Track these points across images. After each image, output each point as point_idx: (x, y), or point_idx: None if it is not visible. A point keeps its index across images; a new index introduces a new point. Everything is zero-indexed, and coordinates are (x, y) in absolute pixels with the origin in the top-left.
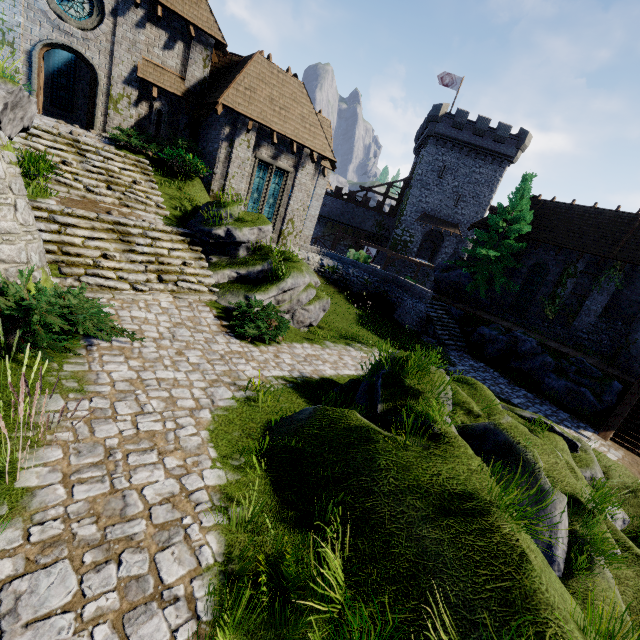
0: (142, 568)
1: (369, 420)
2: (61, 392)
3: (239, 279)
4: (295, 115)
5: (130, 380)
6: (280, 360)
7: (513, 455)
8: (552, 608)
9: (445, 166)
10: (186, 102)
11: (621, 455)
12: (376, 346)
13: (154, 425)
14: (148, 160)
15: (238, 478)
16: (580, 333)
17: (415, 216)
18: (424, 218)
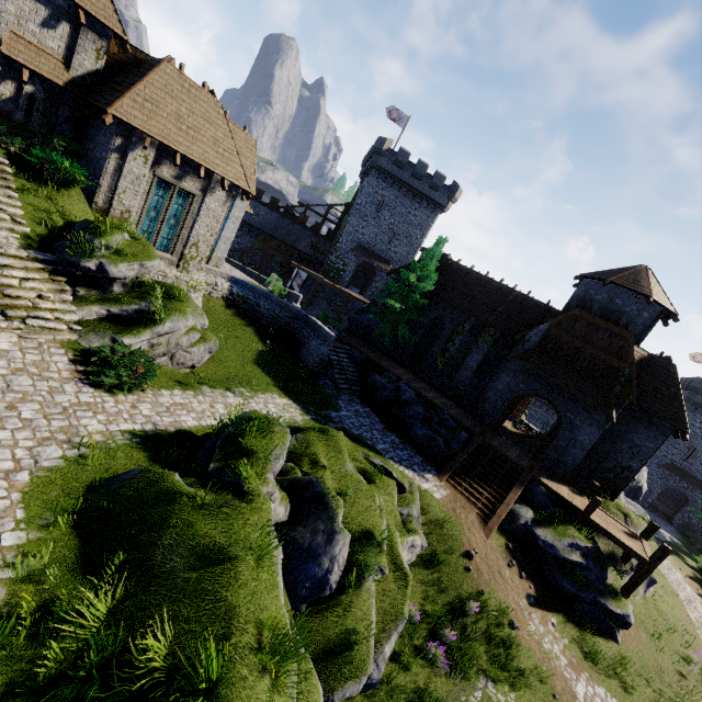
0: None
1: (199, 477)
2: None
3: (110, 317)
4: (207, 137)
5: None
6: (137, 411)
7: (323, 503)
8: (240, 616)
9: (384, 201)
10: (70, 93)
11: (446, 494)
12: (262, 390)
13: None
14: (9, 156)
15: (41, 536)
16: (459, 385)
17: (351, 245)
18: (359, 249)
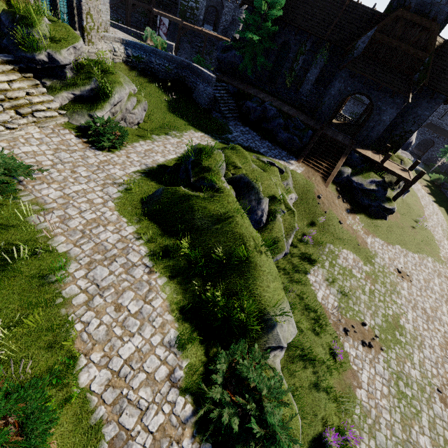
0: (125, 261)
1: (188, 187)
2: (35, 213)
3: (76, 99)
4: None
5: (62, 197)
6: (131, 159)
7: (251, 187)
8: (246, 236)
9: None
10: None
11: (303, 169)
12: (184, 130)
13: (92, 216)
14: None
15: (140, 226)
16: (302, 97)
17: None
18: None
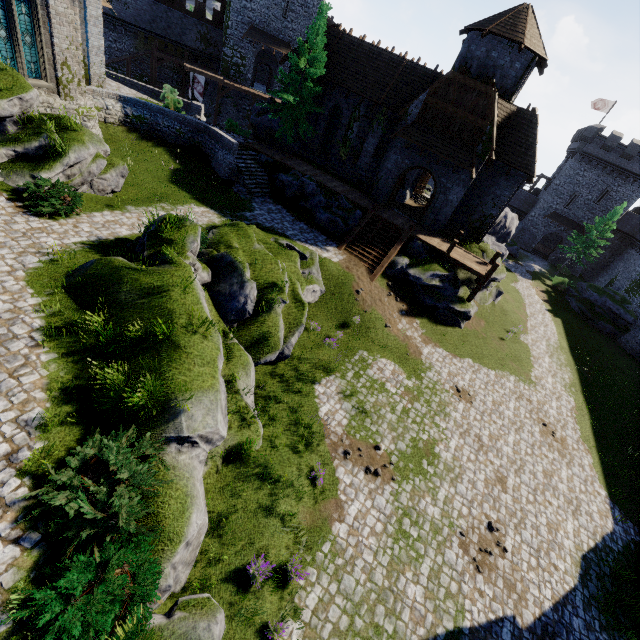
0: (4, 331)
1: (139, 261)
2: None
3: (19, 157)
4: None
5: None
6: (79, 230)
7: (234, 267)
8: (176, 312)
9: None
10: None
11: (343, 258)
12: (181, 203)
13: None
14: None
15: (50, 300)
16: (361, 172)
17: (242, 29)
18: (253, 33)
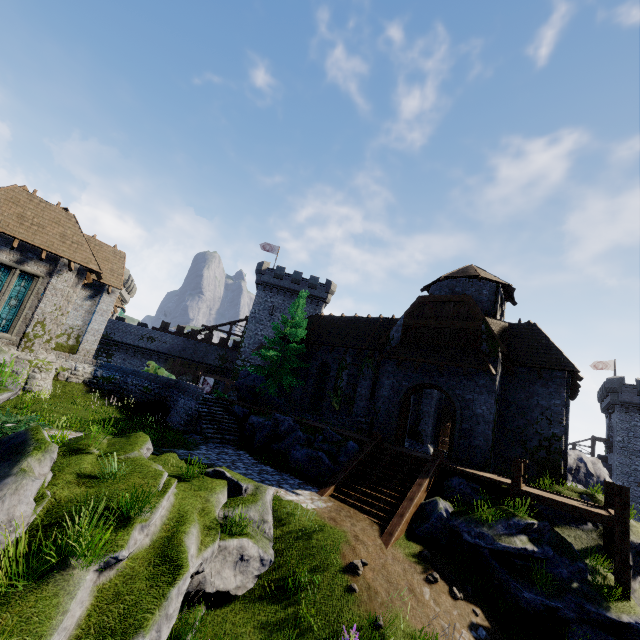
0: None
1: None
2: None
3: None
4: (53, 232)
5: None
6: None
7: (16, 452)
8: None
9: (274, 306)
10: None
11: (326, 505)
12: (76, 430)
13: None
14: None
15: None
16: (359, 418)
17: (253, 347)
18: (261, 348)
